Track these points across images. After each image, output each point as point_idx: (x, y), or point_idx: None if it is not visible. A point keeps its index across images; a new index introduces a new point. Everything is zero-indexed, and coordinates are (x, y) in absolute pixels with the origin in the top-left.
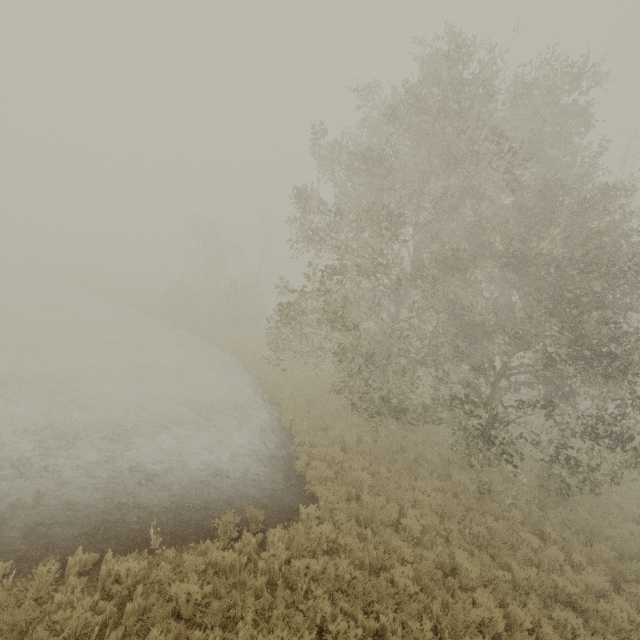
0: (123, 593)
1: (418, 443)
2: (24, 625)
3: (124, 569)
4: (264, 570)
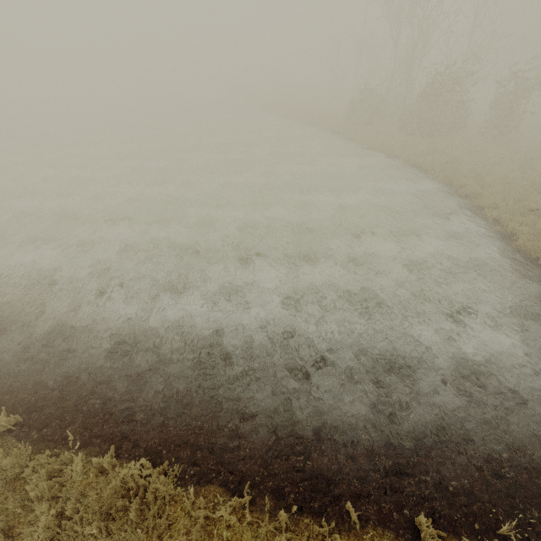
0: None
1: None
2: None
3: None
4: None
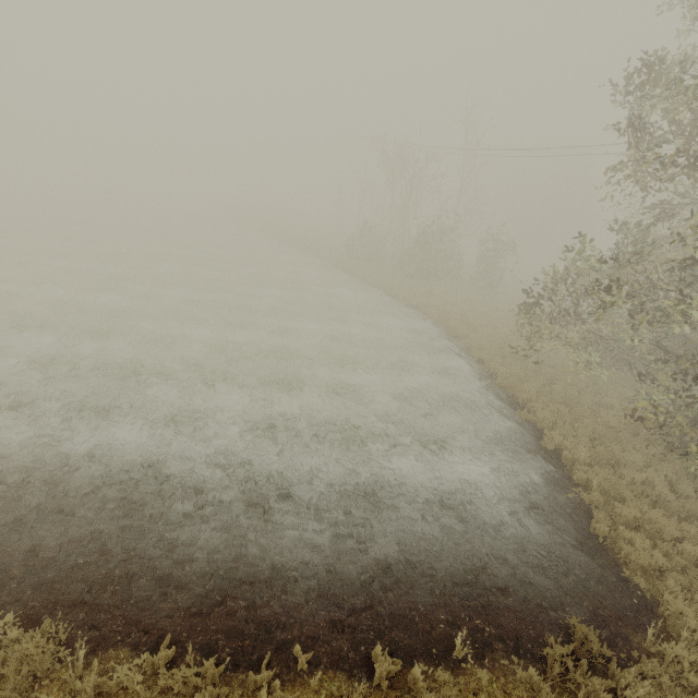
0: None
1: None
2: None
3: None
4: None
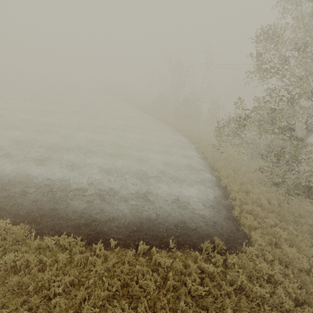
0: (164, 273)
1: (309, 211)
2: (128, 281)
3: (163, 262)
4: (229, 279)
